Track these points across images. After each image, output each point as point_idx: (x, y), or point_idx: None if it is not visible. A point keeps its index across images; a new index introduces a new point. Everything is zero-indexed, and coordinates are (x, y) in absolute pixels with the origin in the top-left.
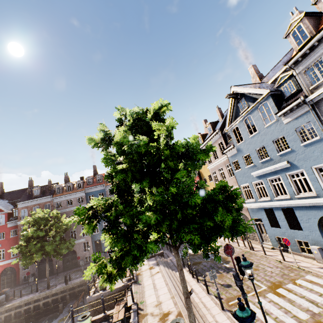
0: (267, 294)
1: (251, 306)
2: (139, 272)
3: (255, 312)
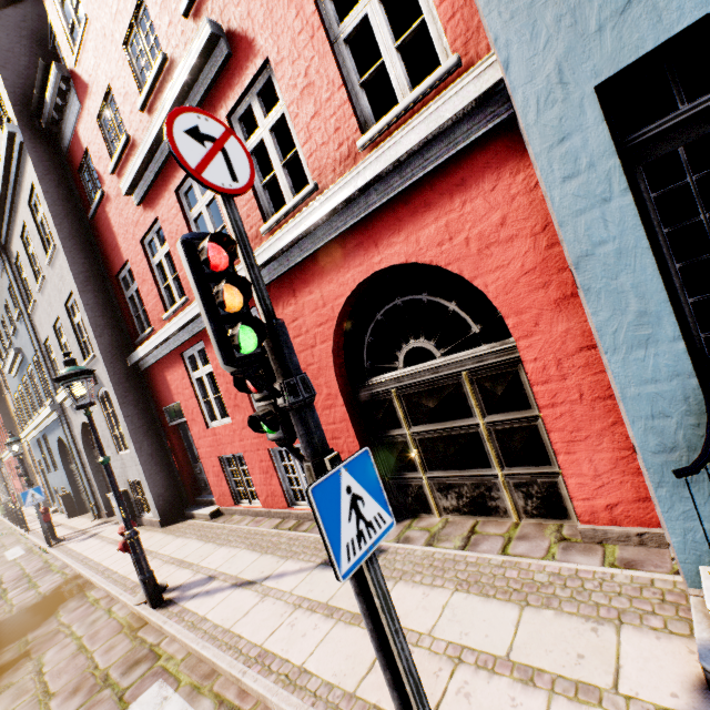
0: None
1: None
2: None
3: None
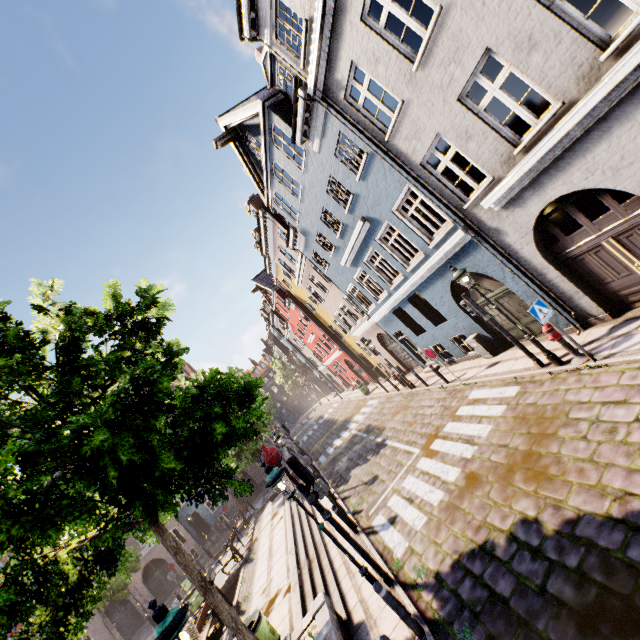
0: (418, 464)
1: (395, 501)
2: (257, 535)
3: (183, 611)
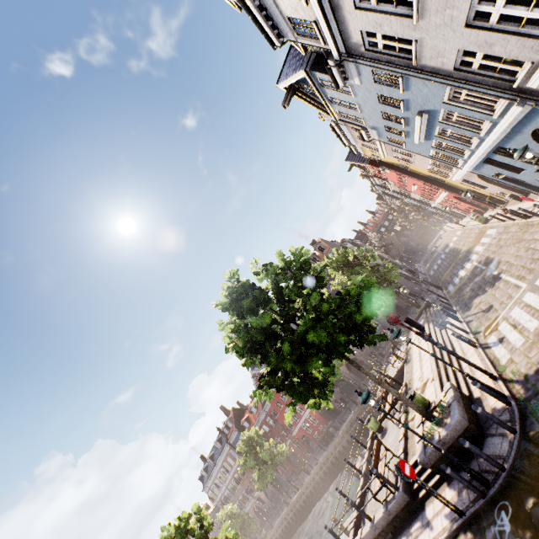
0: (523, 297)
1: (503, 326)
2: (410, 345)
3: (368, 393)
